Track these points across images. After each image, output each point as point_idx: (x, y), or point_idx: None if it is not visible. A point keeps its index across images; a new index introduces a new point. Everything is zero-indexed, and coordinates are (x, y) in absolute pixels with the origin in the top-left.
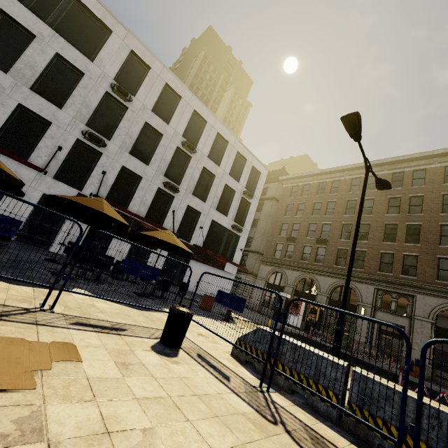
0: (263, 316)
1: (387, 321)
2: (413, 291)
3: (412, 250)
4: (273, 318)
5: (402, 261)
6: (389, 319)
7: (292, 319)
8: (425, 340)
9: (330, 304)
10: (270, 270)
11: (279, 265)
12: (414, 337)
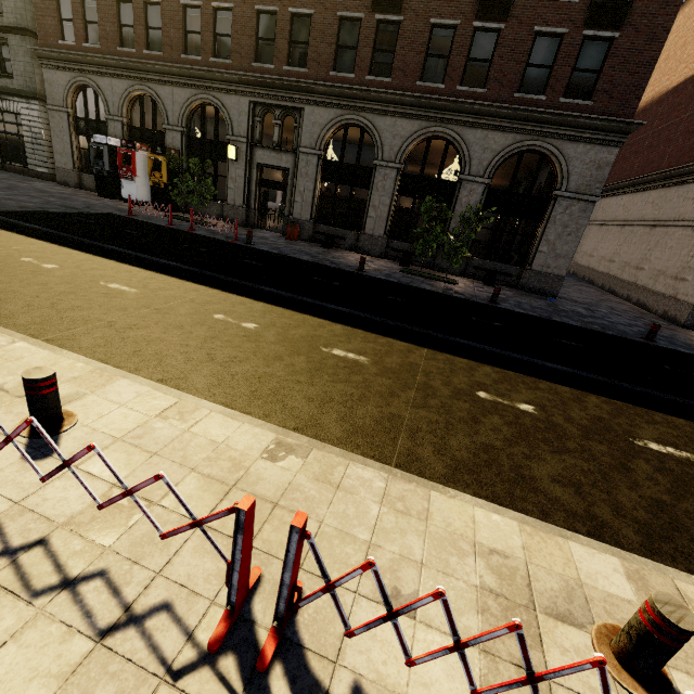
0: (86, 192)
1: (269, 165)
2: (300, 100)
3: (305, 2)
4: (98, 193)
5: (288, 32)
6: (271, 160)
7: (129, 189)
8: (309, 186)
9: (191, 147)
10: (67, 83)
11: (81, 66)
12: (298, 184)
